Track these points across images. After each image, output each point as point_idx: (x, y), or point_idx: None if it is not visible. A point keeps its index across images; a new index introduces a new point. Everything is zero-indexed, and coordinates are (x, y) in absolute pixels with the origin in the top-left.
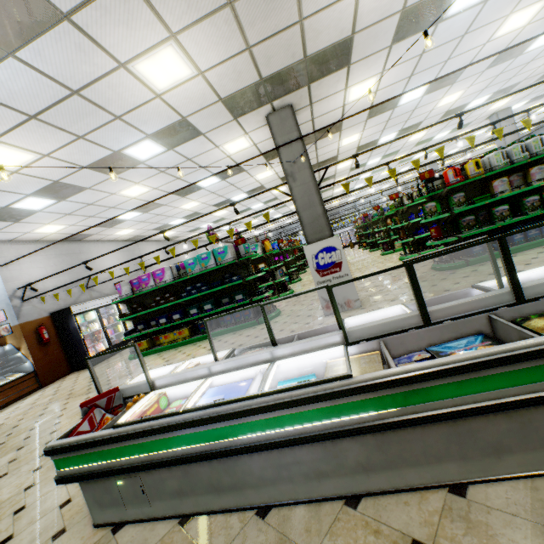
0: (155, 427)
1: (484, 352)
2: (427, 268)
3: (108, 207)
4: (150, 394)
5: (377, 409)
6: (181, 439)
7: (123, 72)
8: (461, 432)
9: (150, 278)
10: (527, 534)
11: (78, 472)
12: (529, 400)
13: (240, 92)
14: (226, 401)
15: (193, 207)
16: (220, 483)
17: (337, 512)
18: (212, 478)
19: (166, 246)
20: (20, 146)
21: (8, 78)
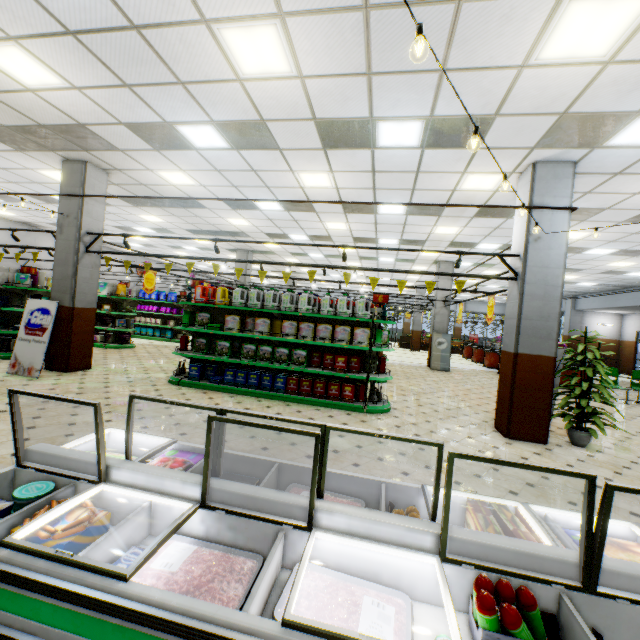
0: None
1: None
2: None
3: None
4: None
5: None
6: None
7: None
8: None
9: None
10: None
11: None
12: None
13: None
14: None
15: None
16: None
17: None
18: None
19: None
20: None
21: None
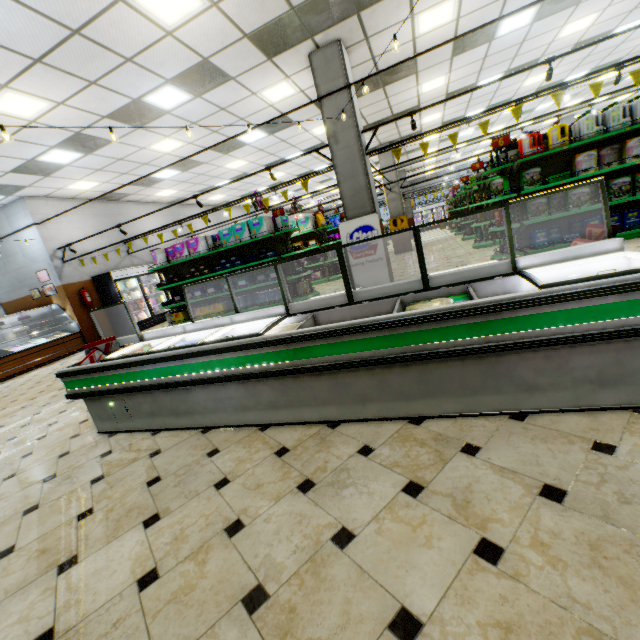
0: (127, 362)
1: (349, 322)
2: (488, 258)
3: (141, 164)
4: (138, 344)
5: (277, 361)
6: (146, 373)
7: (123, 7)
8: (339, 384)
9: (184, 247)
10: (350, 447)
11: (81, 392)
12: (375, 361)
13: (269, 25)
14: (176, 347)
15: (240, 167)
16: (178, 409)
17: (250, 433)
18: (173, 405)
19: (198, 214)
20: (32, 93)
21: (4, 19)
